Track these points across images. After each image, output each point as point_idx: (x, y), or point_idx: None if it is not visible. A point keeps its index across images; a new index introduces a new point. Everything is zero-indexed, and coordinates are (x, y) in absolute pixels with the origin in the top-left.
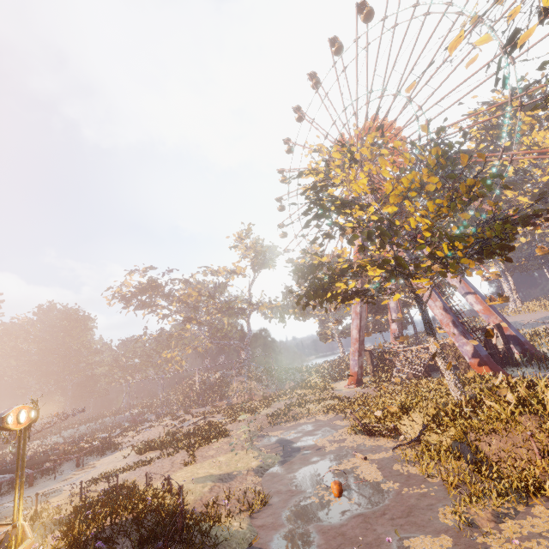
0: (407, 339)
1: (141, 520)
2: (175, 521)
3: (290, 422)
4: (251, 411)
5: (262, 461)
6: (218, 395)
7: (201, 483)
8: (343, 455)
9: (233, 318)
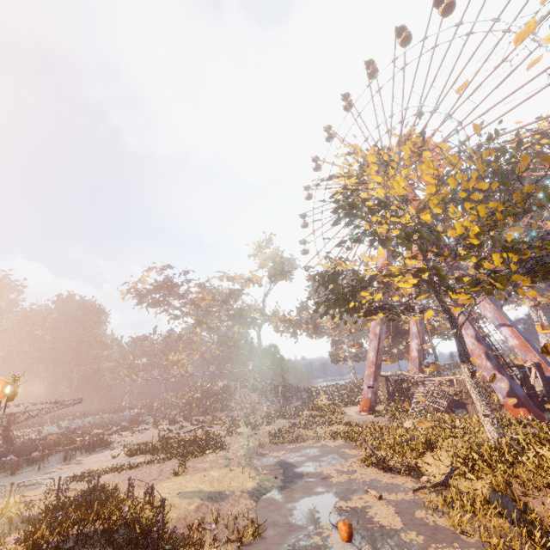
0: (429, 368)
1: (112, 533)
2: (149, 543)
3: (293, 443)
4: (253, 425)
5: (258, 483)
6: (220, 404)
7: (187, 498)
8: (353, 490)
9: (244, 327)
